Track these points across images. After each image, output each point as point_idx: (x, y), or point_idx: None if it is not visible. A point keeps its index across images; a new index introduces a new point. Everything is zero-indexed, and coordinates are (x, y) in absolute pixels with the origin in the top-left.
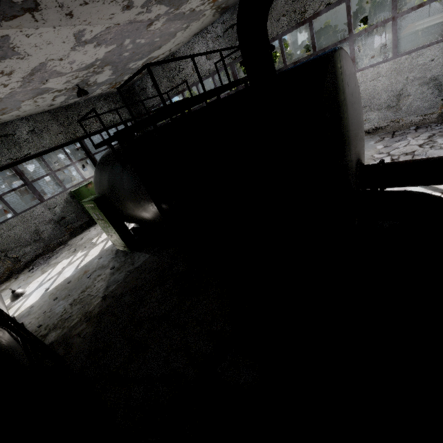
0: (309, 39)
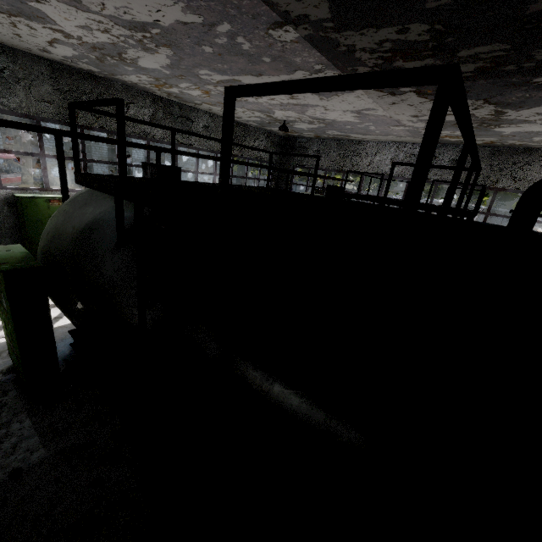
0: None
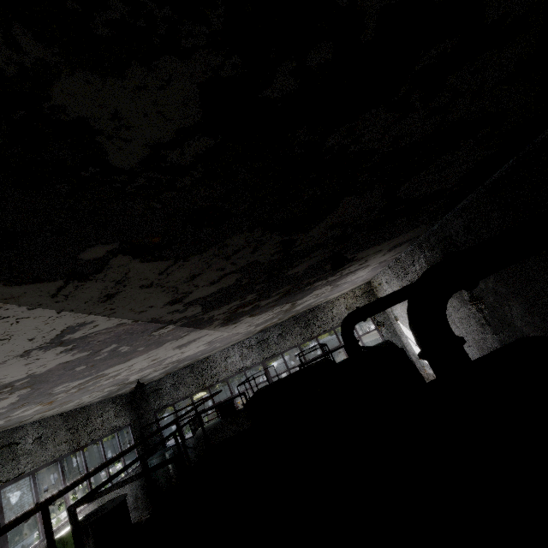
0: None
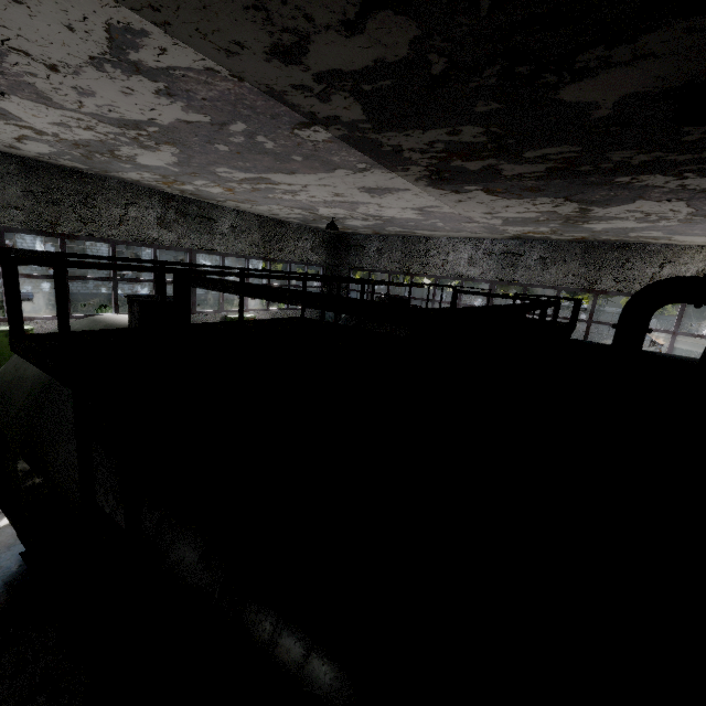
0: None
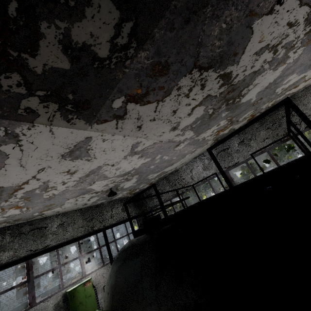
0: (242, 170)
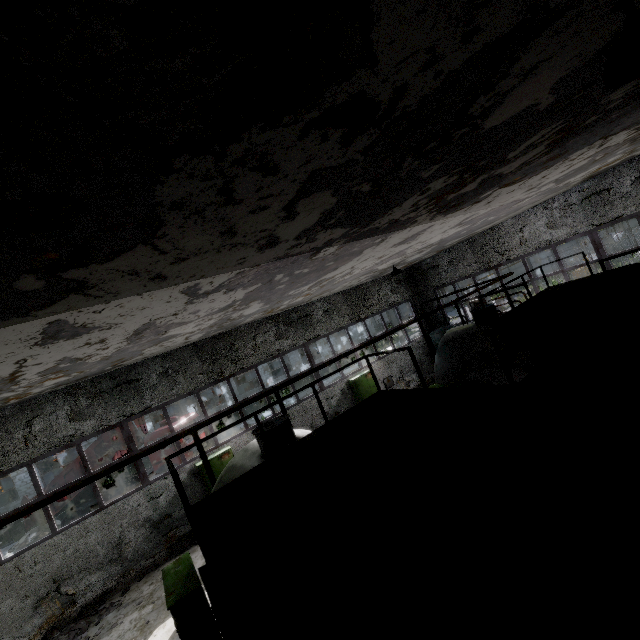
0: None
